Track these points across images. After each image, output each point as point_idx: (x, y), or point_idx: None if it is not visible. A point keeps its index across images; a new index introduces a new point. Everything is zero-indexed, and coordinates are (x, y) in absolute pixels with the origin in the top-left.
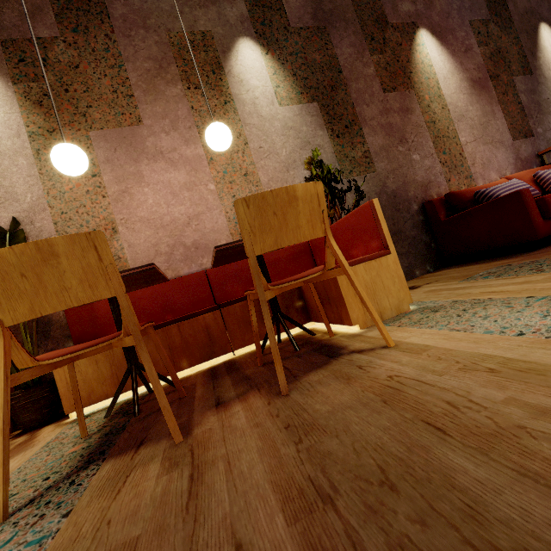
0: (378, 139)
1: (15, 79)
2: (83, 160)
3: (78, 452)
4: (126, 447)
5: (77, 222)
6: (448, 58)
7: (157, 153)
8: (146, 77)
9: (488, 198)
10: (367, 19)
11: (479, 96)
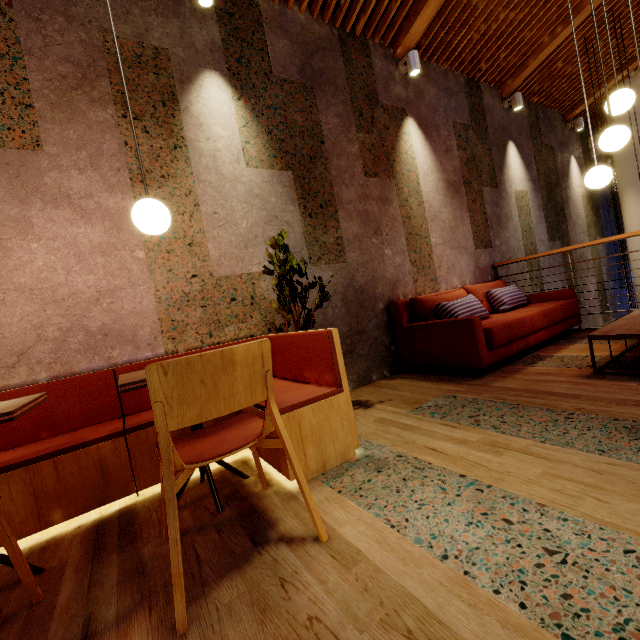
0: (353, 226)
1: None
2: None
3: None
4: None
5: None
6: (431, 154)
7: (62, 196)
8: (59, 84)
9: (447, 313)
10: (358, 91)
11: (452, 199)
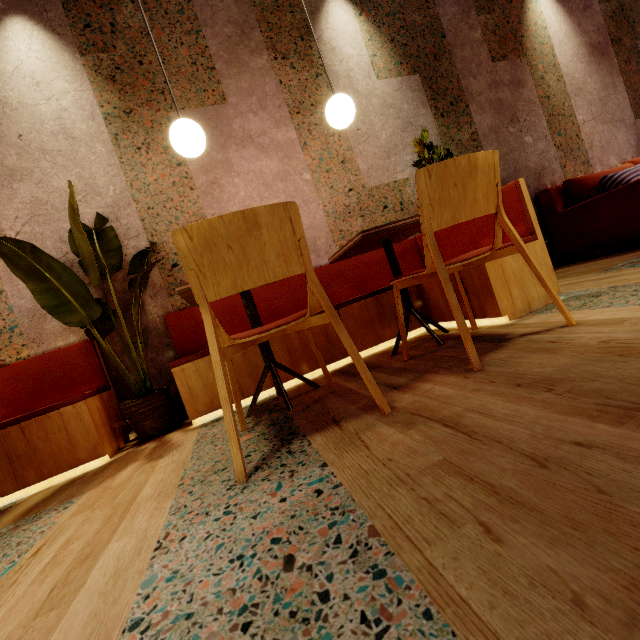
0: (486, 118)
1: (82, 49)
2: (204, 139)
3: (257, 438)
4: (320, 426)
5: (165, 218)
6: (565, 17)
7: (246, 137)
8: (227, 45)
9: (617, 184)
10: None
11: (598, 65)
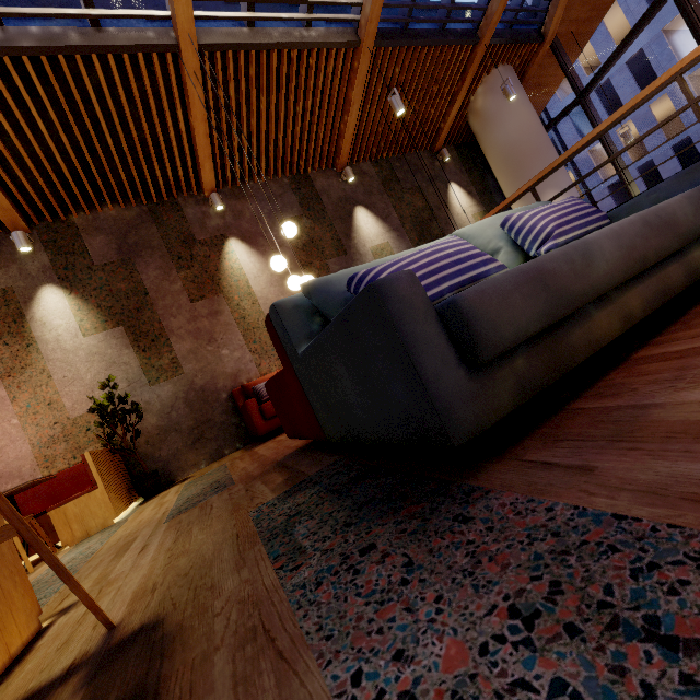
0: (186, 344)
1: None
2: None
3: None
4: None
5: None
6: (259, 258)
7: None
8: None
9: (258, 393)
10: (174, 242)
11: None
